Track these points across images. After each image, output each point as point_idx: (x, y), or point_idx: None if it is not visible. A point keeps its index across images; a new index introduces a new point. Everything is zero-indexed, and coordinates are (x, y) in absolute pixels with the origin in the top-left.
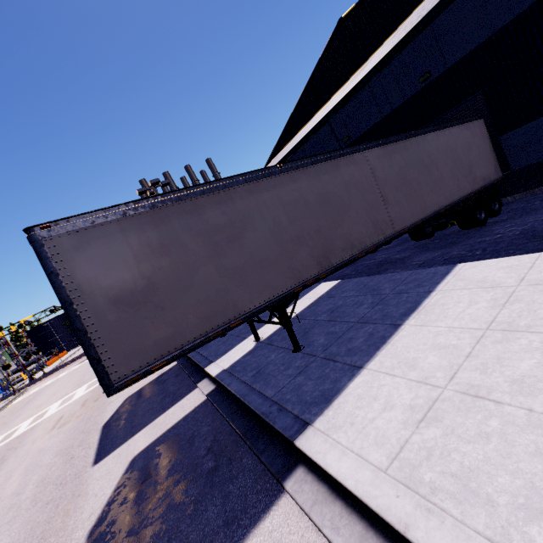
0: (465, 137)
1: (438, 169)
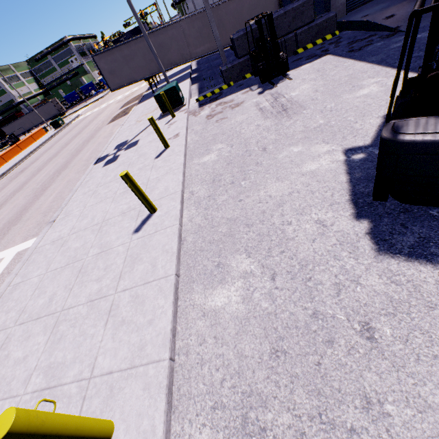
0: (253, 1)
1: (224, 26)
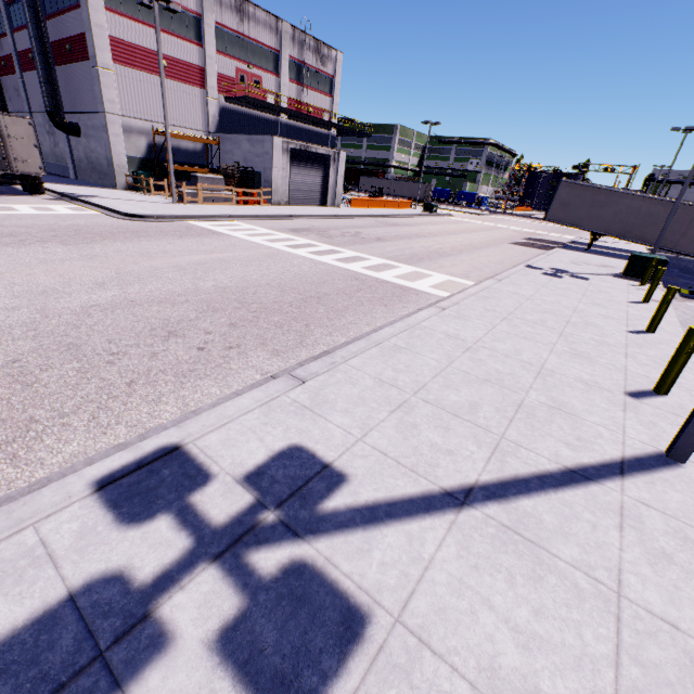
0: None
1: None
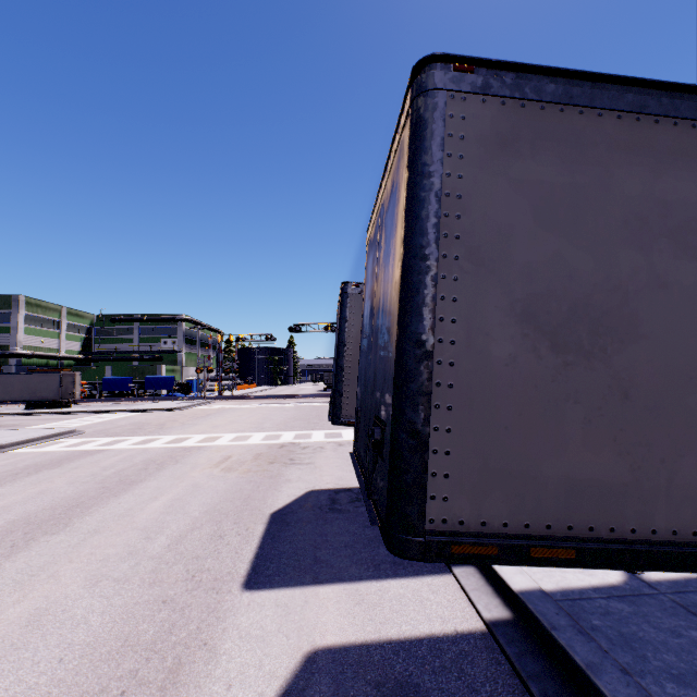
0: None
1: None
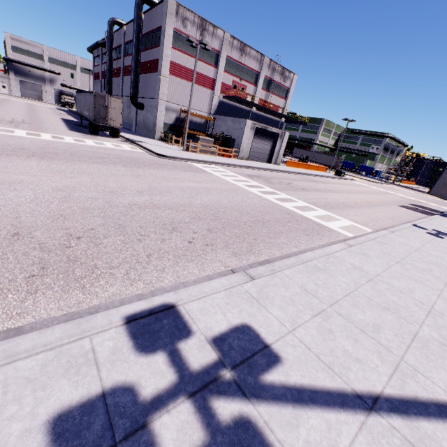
0: None
1: None
